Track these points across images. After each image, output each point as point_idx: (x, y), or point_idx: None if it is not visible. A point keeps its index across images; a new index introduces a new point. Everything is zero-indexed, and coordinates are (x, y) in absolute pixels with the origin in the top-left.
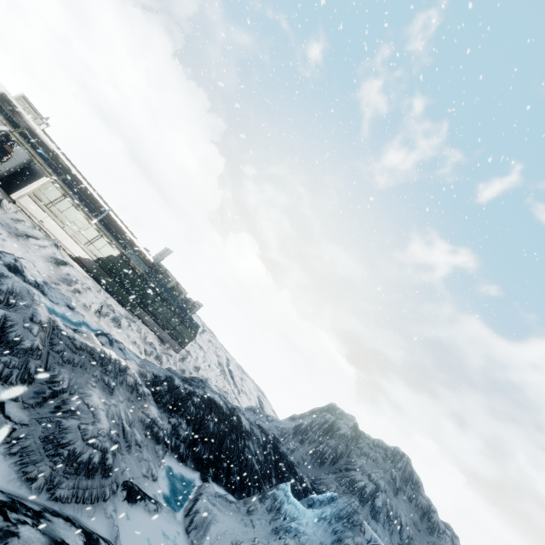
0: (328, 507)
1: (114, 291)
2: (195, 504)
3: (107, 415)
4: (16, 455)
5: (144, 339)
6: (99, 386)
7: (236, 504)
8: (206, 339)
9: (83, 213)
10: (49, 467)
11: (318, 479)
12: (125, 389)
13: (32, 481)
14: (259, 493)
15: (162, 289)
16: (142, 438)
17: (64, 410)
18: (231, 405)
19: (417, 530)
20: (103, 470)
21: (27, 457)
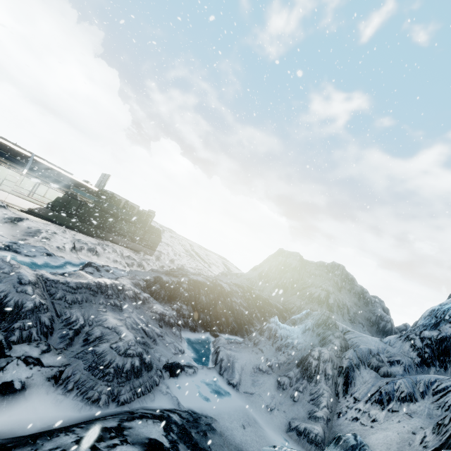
0: (307, 321)
1: (77, 227)
2: (218, 356)
3: (127, 328)
4: (73, 389)
5: (121, 255)
6: (108, 309)
7: (244, 343)
8: (168, 236)
9: (9, 167)
10: (105, 386)
11: (286, 302)
12: (130, 302)
13: (98, 401)
14: (257, 330)
15: (117, 211)
16: (160, 330)
17: (91, 340)
18: (211, 279)
19: (358, 307)
20: (146, 367)
21: (83, 387)
